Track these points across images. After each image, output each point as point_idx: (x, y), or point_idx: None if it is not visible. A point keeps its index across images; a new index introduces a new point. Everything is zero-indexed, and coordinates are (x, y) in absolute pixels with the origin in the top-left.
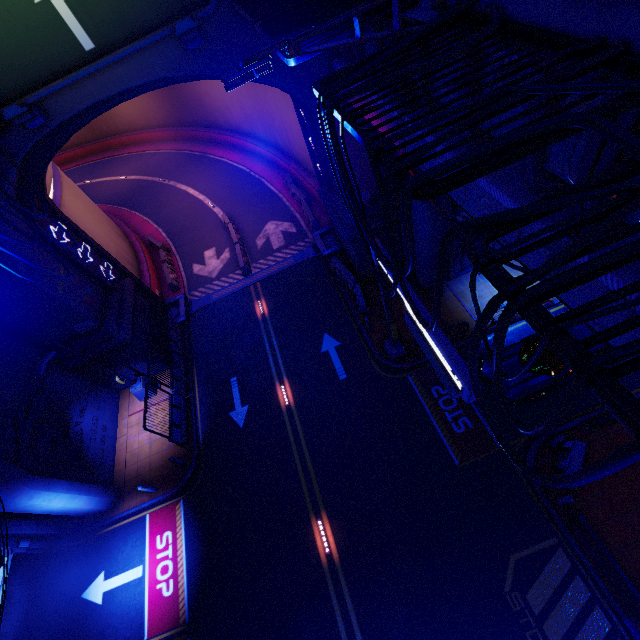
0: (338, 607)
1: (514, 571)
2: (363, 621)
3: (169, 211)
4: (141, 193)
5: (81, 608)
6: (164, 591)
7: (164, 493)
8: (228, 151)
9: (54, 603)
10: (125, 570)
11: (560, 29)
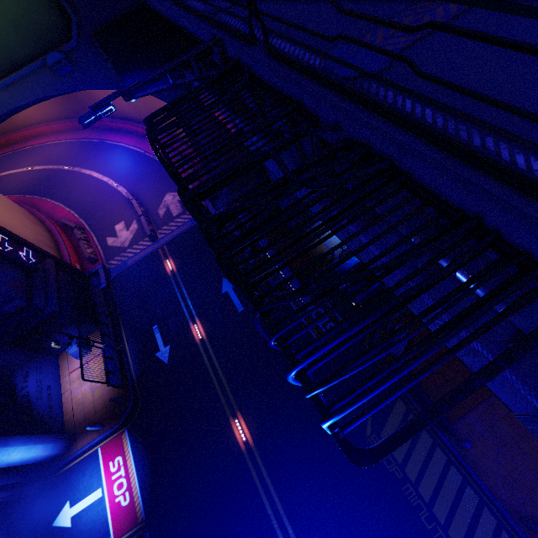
0: (257, 477)
1: (372, 421)
2: (275, 482)
3: (78, 194)
4: (49, 181)
5: (54, 534)
6: (122, 502)
7: (110, 428)
8: (123, 136)
9: (29, 537)
10: (87, 495)
11: (275, 87)
